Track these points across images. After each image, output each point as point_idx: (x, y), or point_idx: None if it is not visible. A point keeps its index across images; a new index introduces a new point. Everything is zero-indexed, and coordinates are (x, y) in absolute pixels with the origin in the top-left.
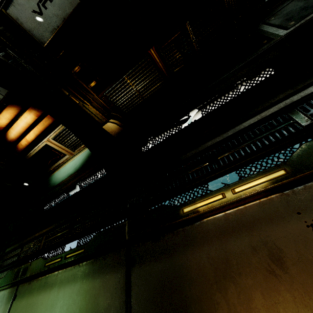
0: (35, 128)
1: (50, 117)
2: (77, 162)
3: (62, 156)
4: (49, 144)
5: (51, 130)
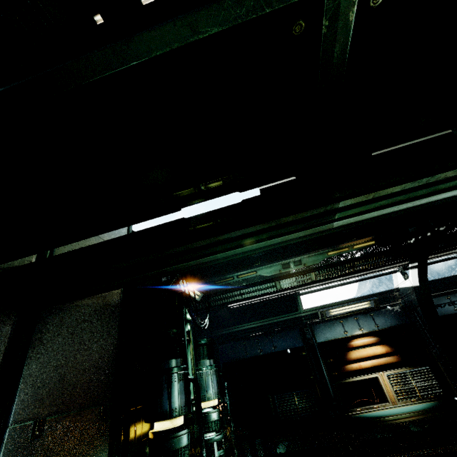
0: (375, 360)
1: (395, 357)
2: (411, 407)
3: (375, 402)
4: (380, 378)
5: (383, 370)
